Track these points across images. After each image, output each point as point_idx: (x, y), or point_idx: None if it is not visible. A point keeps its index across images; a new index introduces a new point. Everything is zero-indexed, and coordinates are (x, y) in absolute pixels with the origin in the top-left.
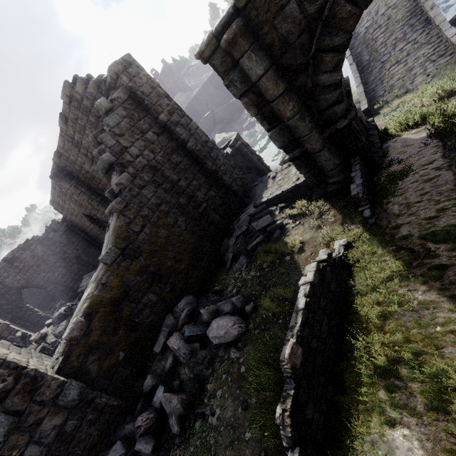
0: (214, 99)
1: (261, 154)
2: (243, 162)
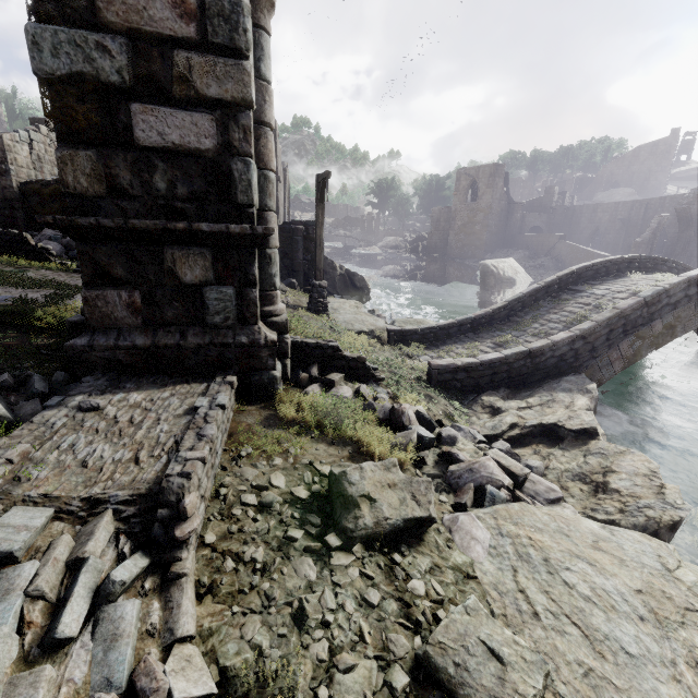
0: (611, 232)
1: (460, 315)
2: (286, 244)
